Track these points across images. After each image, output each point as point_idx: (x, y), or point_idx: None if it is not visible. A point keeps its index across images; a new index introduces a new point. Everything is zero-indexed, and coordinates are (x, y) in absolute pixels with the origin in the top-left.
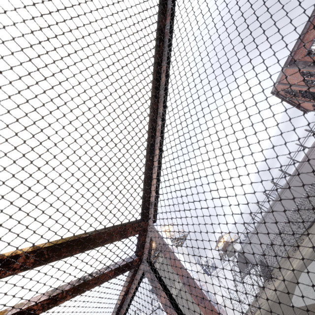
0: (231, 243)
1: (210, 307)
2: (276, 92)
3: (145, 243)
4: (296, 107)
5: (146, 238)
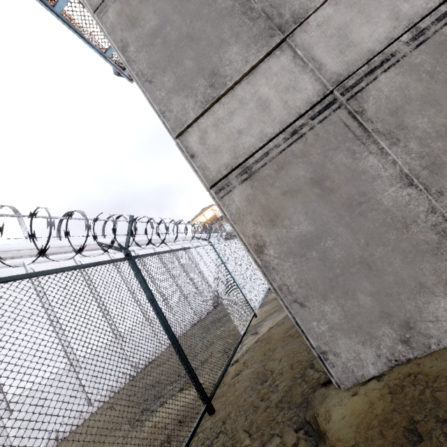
0: (221, 219)
1: None
2: None
3: None
4: None
5: None
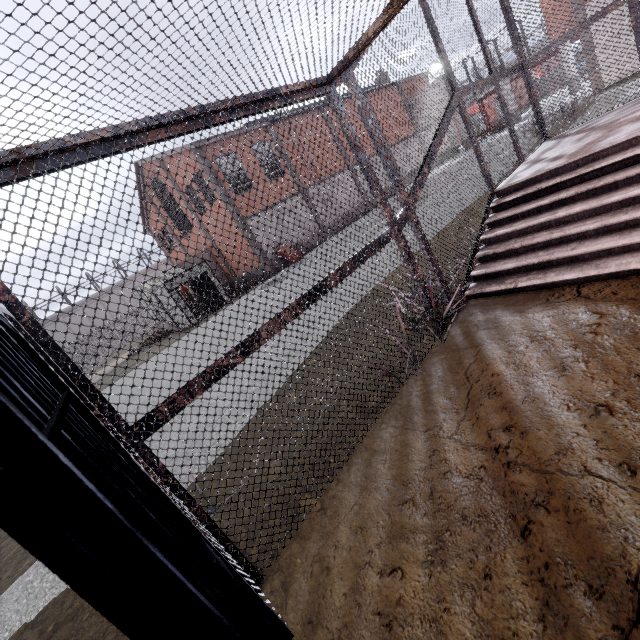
0: None
1: (381, 139)
2: (142, 170)
3: (339, 77)
4: (143, 214)
5: (343, 75)
